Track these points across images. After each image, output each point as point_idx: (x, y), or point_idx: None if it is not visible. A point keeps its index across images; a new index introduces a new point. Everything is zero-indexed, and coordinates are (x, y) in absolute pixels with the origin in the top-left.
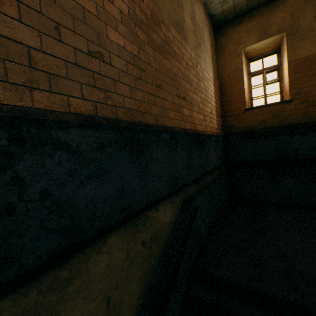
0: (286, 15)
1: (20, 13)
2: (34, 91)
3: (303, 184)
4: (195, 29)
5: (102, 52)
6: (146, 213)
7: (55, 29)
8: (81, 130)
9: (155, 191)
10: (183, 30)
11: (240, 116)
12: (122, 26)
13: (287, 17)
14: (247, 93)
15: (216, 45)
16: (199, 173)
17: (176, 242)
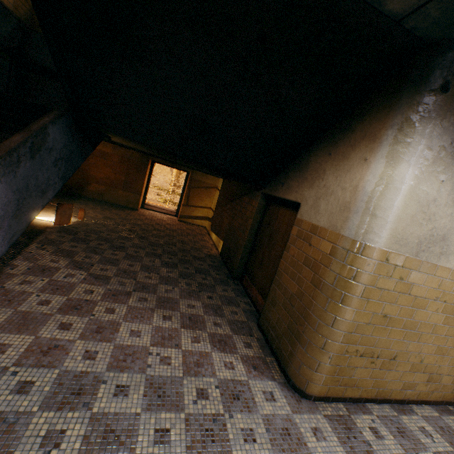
0: None
1: None
2: None
3: None
4: None
5: None
6: None
7: None
8: None
9: None
10: None
11: None
12: None
13: None
14: None
15: None
16: None
17: None
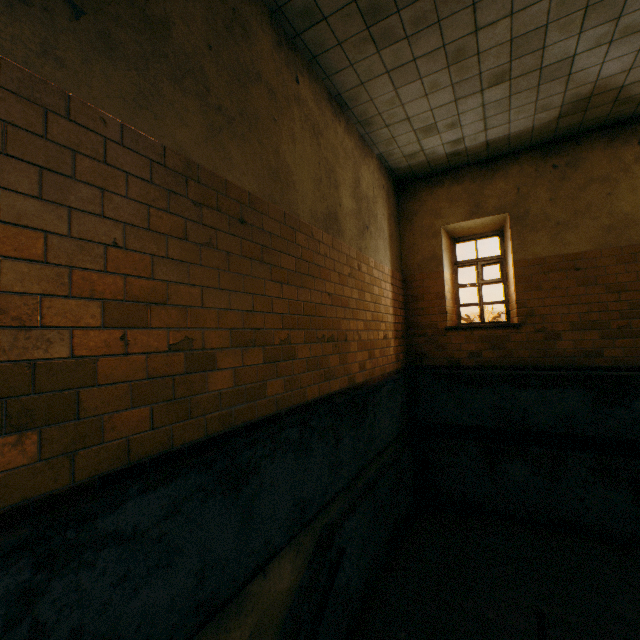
0: (509, 187)
1: (73, 343)
2: (78, 455)
3: (541, 479)
4: (359, 206)
5: (192, 335)
6: (245, 588)
7: (121, 340)
8: (144, 497)
9: (263, 546)
10: (337, 221)
11: (438, 338)
12: (229, 274)
13: (510, 191)
14: (451, 297)
15: (399, 211)
16: (354, 470)
17: (297, 634)
